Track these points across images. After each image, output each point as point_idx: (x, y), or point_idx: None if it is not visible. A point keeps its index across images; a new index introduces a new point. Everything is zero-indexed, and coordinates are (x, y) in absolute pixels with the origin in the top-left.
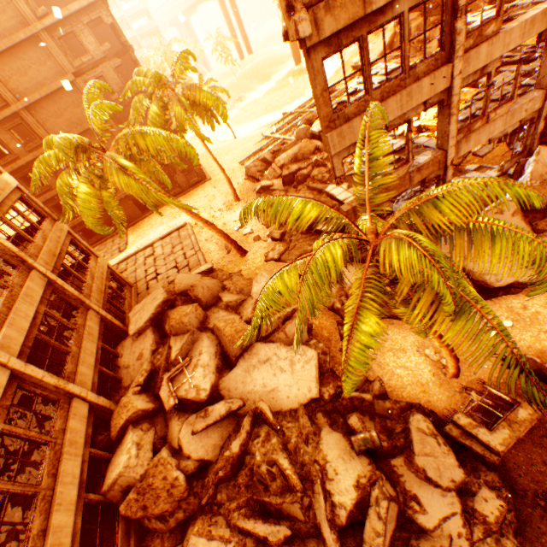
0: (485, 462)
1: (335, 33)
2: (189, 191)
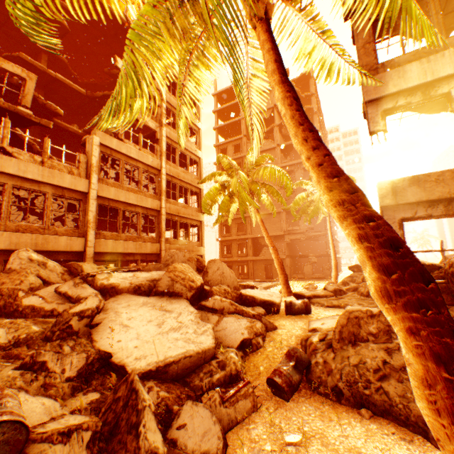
0: None
1: None
2: (308, 280)
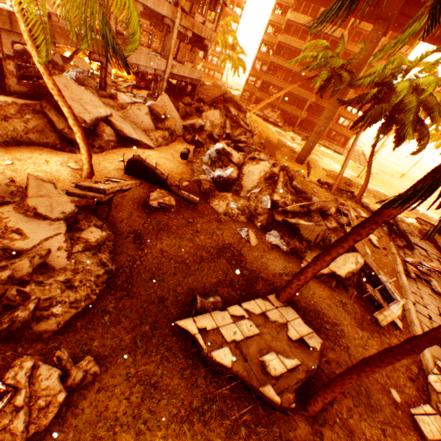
0: (100, 217)
1: None
2: None
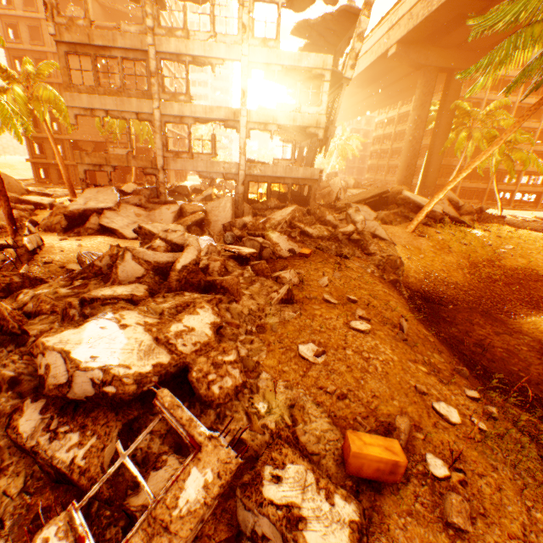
0: None
1: (75, 45)
2: None
